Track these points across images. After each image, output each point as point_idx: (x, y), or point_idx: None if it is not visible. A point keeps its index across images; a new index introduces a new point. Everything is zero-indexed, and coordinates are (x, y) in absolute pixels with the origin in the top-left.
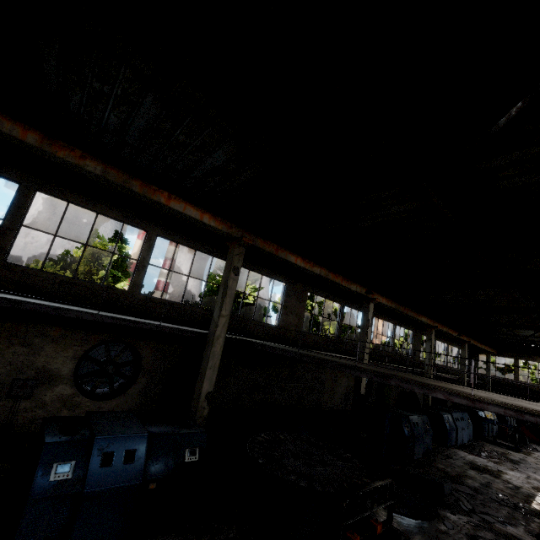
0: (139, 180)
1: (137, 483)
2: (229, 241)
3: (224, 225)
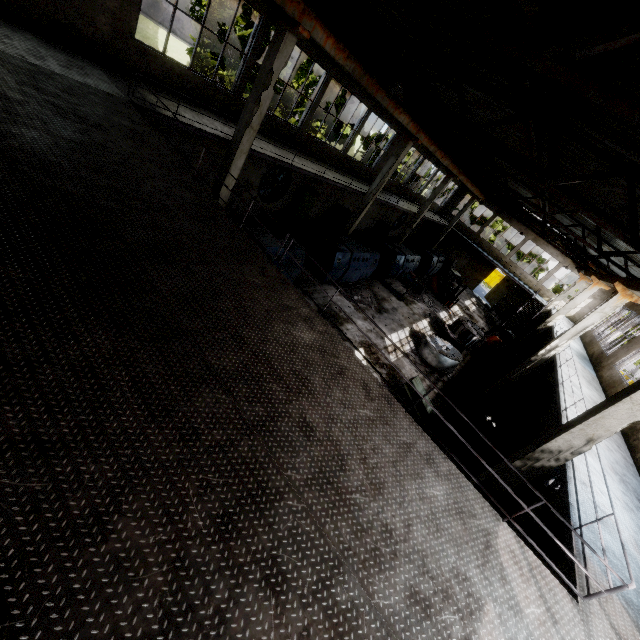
0: None
1: None
2: None
3: None
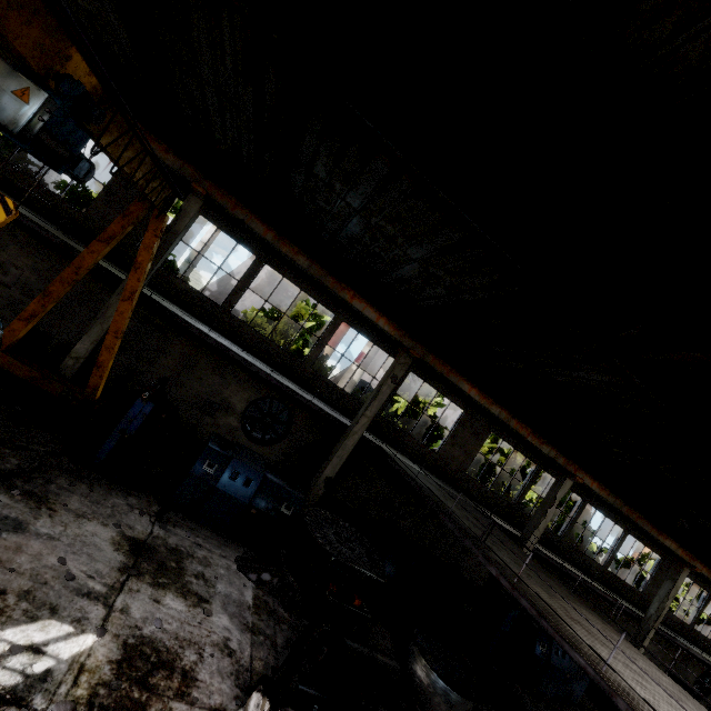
0: (334, 277)
1: (245, 502)
2: (400, 348)
3: (398, 332)
